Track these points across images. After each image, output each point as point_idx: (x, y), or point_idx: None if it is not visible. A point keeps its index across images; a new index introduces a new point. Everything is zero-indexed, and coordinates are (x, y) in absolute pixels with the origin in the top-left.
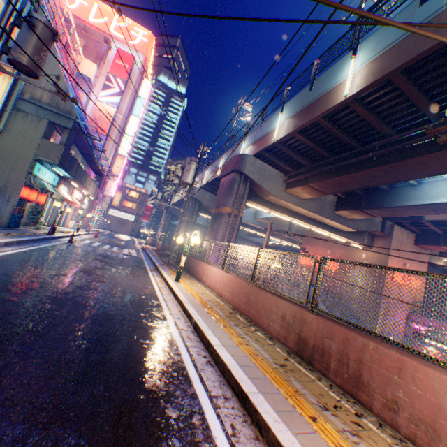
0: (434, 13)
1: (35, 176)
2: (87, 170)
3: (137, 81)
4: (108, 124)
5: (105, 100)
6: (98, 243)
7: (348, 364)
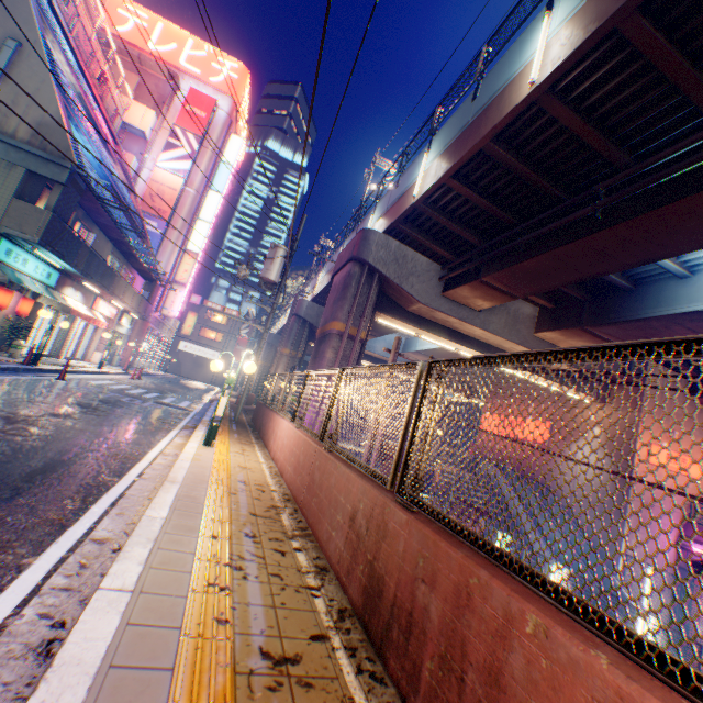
0: None
1: (3, 264)
2: (127, 270)
3: (220, 137)
4: (171, 203)
5: (168, 167)
6: (126, 386)
7: (463, 679)
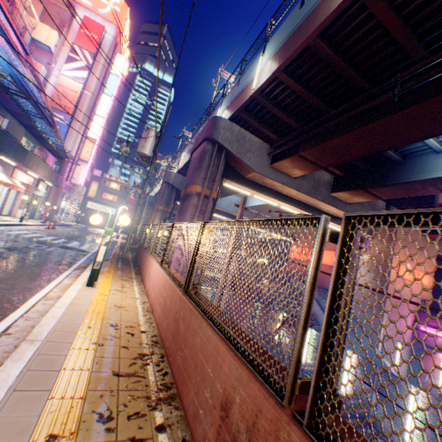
0: None
1: None
2: (40, 149)
3: (109, 55)
4: (73, 102)
5: (70, 75)
6: (40, 234)
7: None
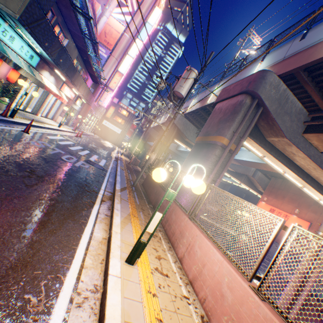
0: None
1: None
2: (84, 72)
3: (150, 6)
4: (115, 40)
5: (117, 17)
6: (70, 142)
7: None
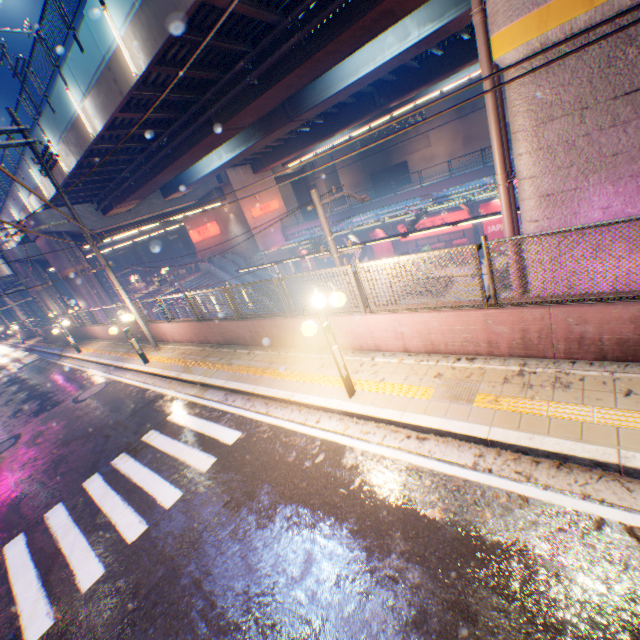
0: (68, 127)
1: None
2: None
3: None
4: None
5: None
6: None
7: (144, 334)
